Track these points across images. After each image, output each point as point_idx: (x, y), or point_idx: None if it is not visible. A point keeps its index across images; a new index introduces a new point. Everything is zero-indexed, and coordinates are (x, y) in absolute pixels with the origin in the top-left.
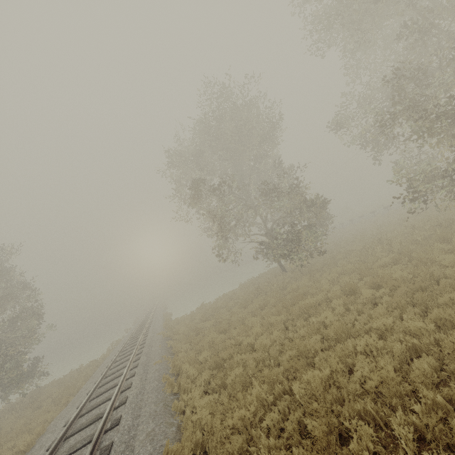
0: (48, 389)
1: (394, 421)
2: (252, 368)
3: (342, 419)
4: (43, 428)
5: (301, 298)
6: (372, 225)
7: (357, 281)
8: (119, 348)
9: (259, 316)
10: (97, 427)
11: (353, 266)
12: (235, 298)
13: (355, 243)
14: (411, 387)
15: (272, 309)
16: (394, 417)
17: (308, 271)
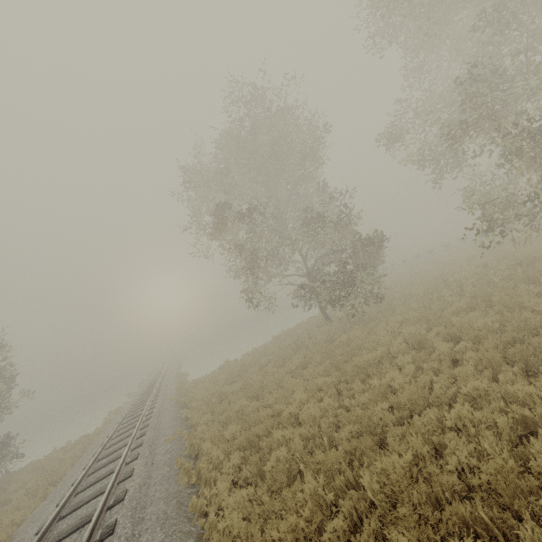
0: (22, 476)
1: (523, 536)
2: (300, 450)
3: (443, 532)
4: (7, 535)
5: (354, 353)
6: (432, 265)
7: (424, 332)
8: (118, 418)
9: (301, 377)
10: (82, 537)
11: (418, 313)
12: (268, 353)
13: (413, 286)
14: (539, 482)
15: (318, 368)
16: (522, 530)
17: (358, 320)
